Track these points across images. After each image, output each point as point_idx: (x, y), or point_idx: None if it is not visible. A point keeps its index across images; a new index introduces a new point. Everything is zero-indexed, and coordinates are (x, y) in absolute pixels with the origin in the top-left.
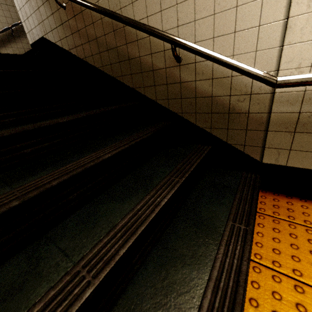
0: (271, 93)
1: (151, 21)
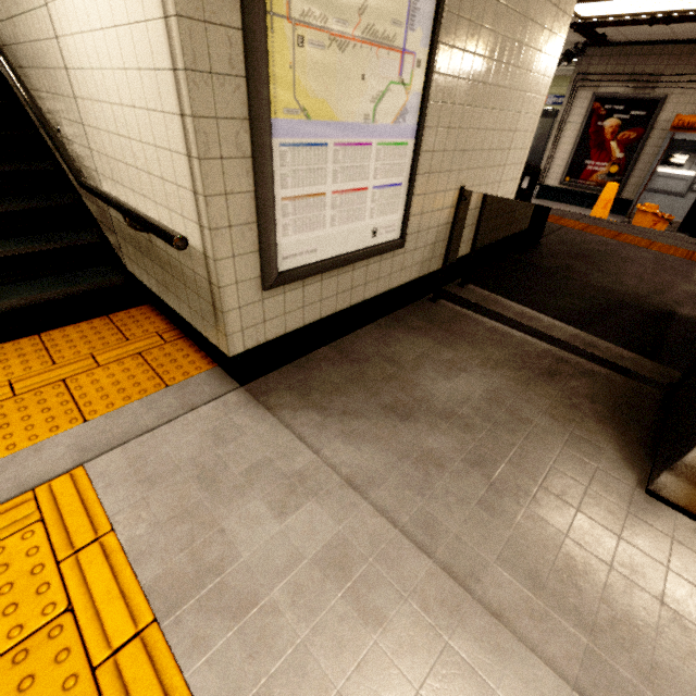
0: None
1: (33, 75)
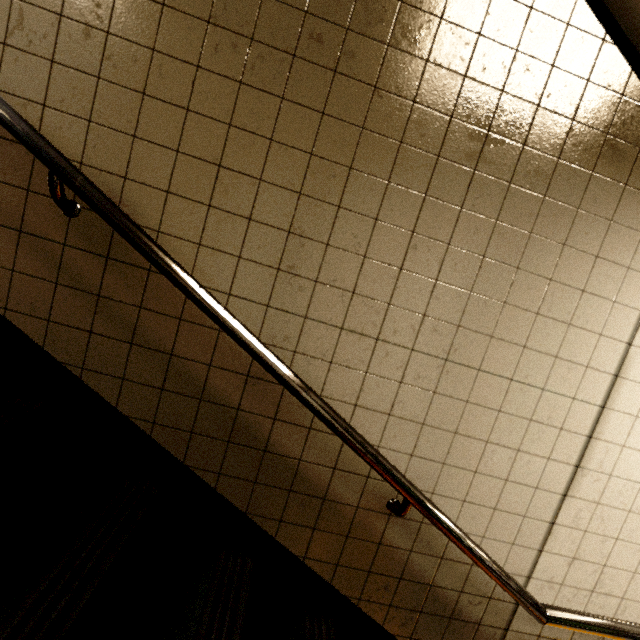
0: (515, 603)
1: (361, 417)
